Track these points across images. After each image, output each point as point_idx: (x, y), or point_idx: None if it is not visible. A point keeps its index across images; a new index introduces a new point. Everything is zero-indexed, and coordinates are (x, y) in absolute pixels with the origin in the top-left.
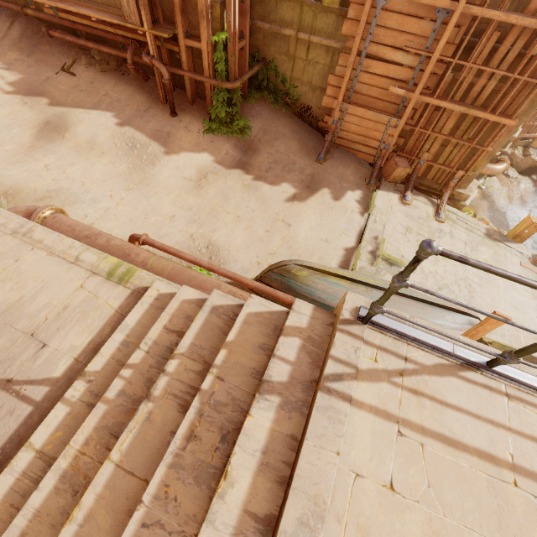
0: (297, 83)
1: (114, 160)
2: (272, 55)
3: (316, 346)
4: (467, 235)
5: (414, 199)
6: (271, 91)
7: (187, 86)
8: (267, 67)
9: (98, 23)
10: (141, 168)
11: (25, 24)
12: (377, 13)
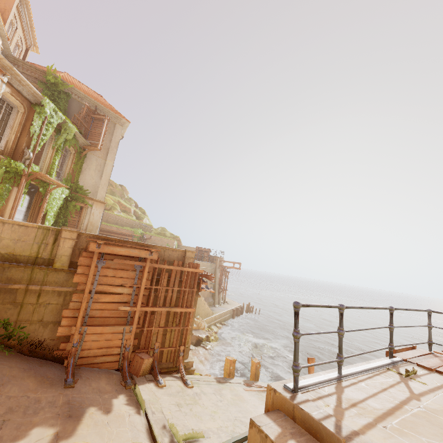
0: (24, 324)
1: None
2: None
3: (301, 435)
4: (210, 387)
5: (165, 380)
6: None
7: None
8: None
9: None
10: None
11: None
12: (100, 269)
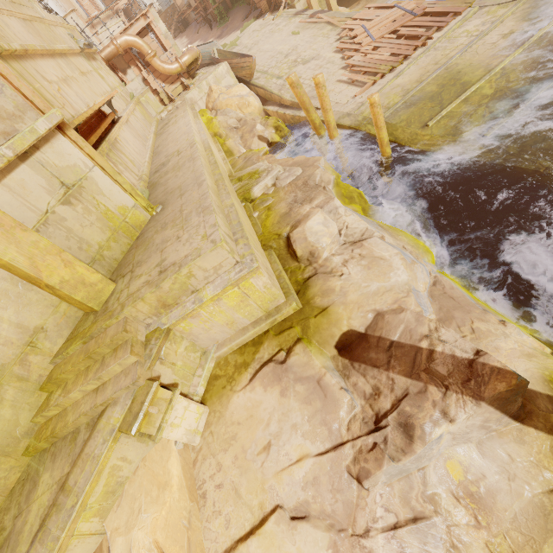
0: None
1: None
2: None
3: None
4: (282, 20)
5: (269, 15)
6: None
7: (213, 16)
8: None
9: (198, 9)
10: None
11: (195, 24)
12: None
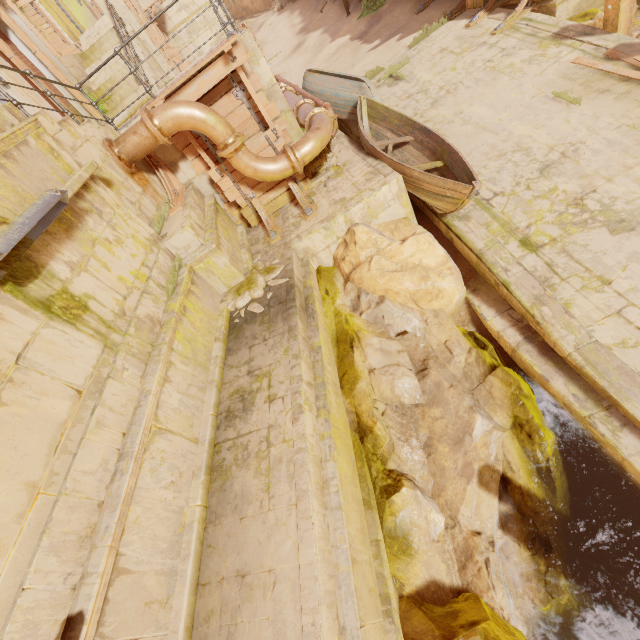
0: None
1: (308, 54)
2: None
3: None
4: (519, 41)
5: (482, 18)
6: None
7: None
8: None
9: None
10: (315, 55)
11: None
12: None
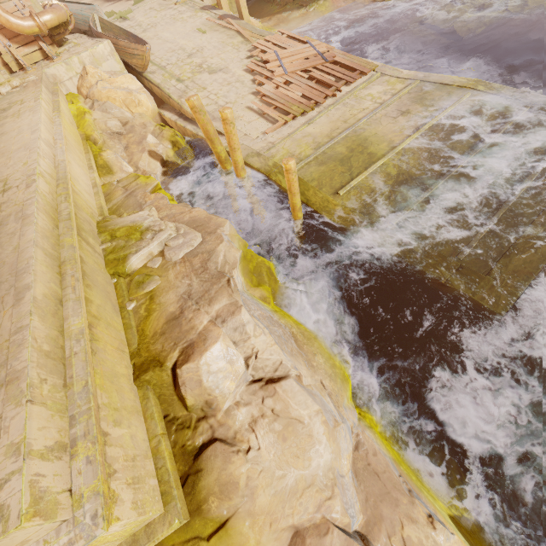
0: None
1: None
2: None
3: None
4: (187, 9)
5: None
6: None
7: None
8: None
9: None
10: None
11: None
12: None
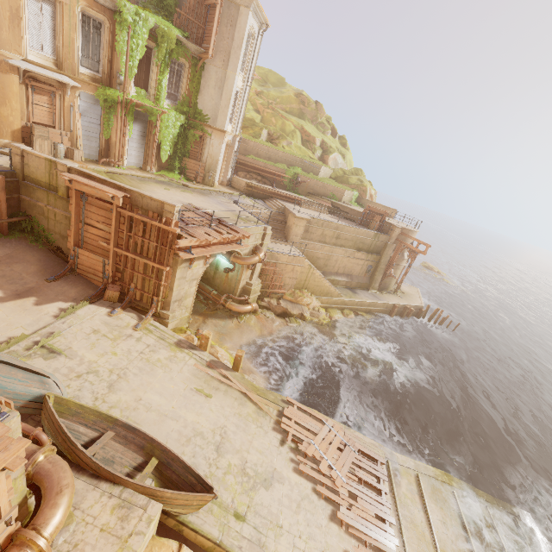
0: (53, 232)
1: None
2: (35, 214)
3: None
4: (156, 341)
5: (121, 313)
6: (37, 234)
7: None
8: (33, 220)
9: None
10: None
11: None
12: (84, 204)
